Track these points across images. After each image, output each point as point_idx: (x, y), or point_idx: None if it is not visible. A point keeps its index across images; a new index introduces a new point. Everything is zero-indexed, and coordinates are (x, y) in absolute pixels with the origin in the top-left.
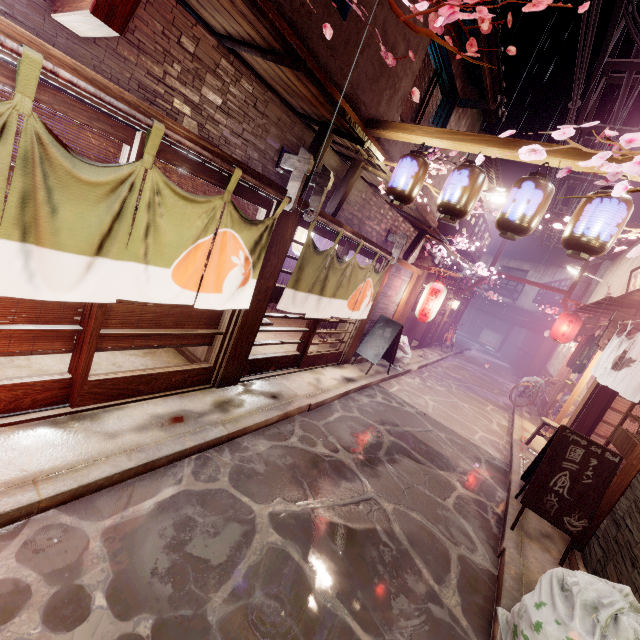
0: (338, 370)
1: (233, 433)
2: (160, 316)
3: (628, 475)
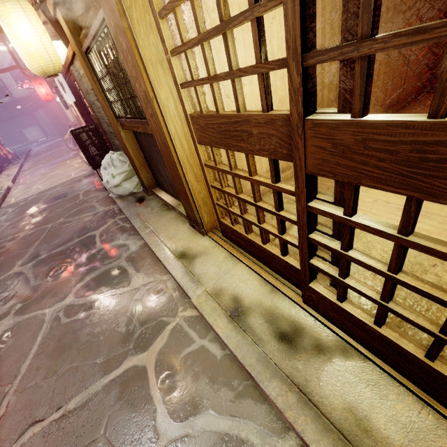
0: None
1: None
2: None
3: (101, 128)
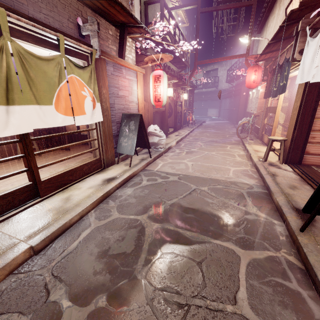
0: (100, 175)
1: None
2: None
3: None
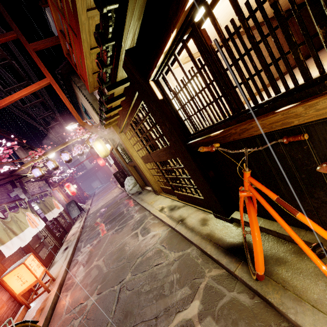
0: (75, 224)
1: (78, 238)
2: (34, 243)
3: (124, 169)
